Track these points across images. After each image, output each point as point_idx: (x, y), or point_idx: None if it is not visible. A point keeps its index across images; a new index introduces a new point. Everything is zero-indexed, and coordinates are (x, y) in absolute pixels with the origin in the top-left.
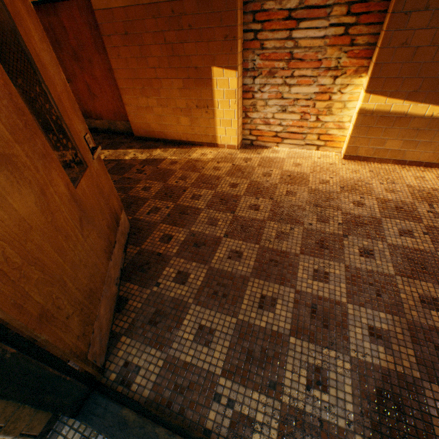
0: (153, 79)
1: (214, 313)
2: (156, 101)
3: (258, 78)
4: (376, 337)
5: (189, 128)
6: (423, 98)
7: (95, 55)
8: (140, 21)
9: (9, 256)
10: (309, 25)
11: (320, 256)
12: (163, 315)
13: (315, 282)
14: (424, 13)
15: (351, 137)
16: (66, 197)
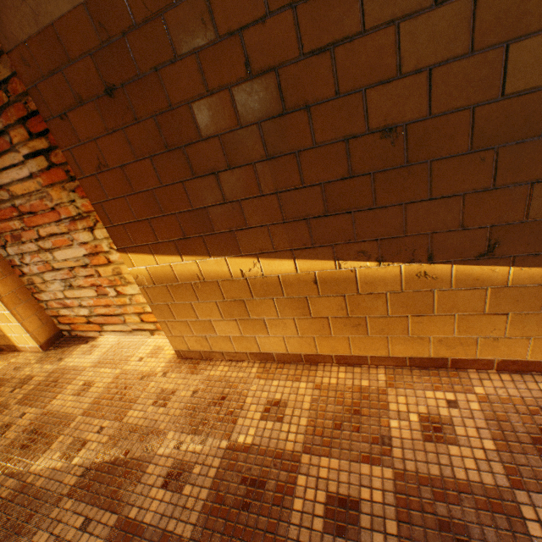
0: None
1: None
2: None
3: (12, 246)
4: None
5: None
6: (205, 247)
7: None
8: None
9: None
10: (7, 162)
11: None
12: None
13: None
14: (85, 109)
15: (159, 322)
16: None
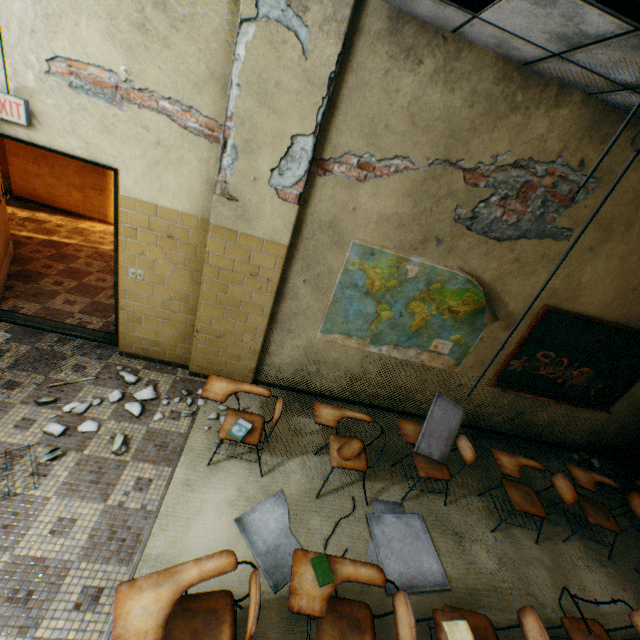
0: (51, 155)
1: (79, 297)
2: (50, 172)
3: None
4: None
5: (82, 203)
6: None
7: None
8: None
9: None
10: None
11: None
12: (43, 295)
13: None
14: None
15: None
16: None
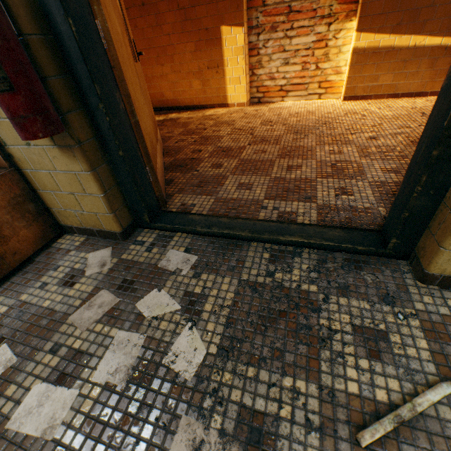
0: (168, 46)
1: (250, 177)
2: (170, 68)
3: (262, 35)
4: (388, 171)
5: (201, 91)
6: (405, 30)
7: None
8: None
9: (117, 41)
10: None
11: (333, 144)
12: (207, 183)
13: (332, 155)
14: None
15: (348, 78)
16: (132, 59)
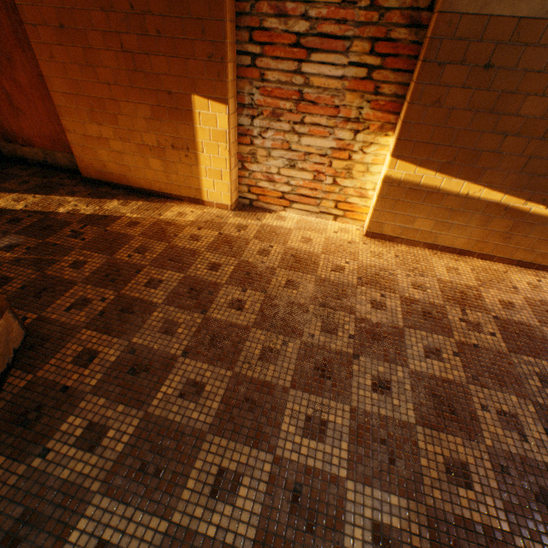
0: (108, 99)
1: (132, 512)
2: (113, 132)
3: (259, 119)
4: (383, 545)
5: (163, 175)
6: (458, 172)
7: (16, 51)
8: (82, 12)
9: None
10: (324, 58)
11: (319, 392)
12: (36, 523)
13: (305, 441)
14: (460, 67)
15: (375, 210)
16: None
